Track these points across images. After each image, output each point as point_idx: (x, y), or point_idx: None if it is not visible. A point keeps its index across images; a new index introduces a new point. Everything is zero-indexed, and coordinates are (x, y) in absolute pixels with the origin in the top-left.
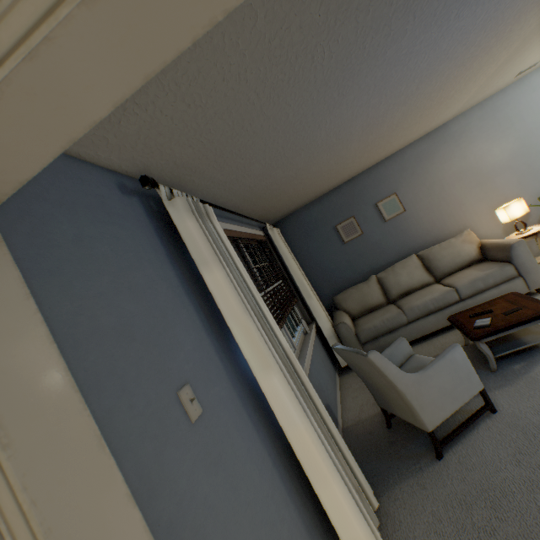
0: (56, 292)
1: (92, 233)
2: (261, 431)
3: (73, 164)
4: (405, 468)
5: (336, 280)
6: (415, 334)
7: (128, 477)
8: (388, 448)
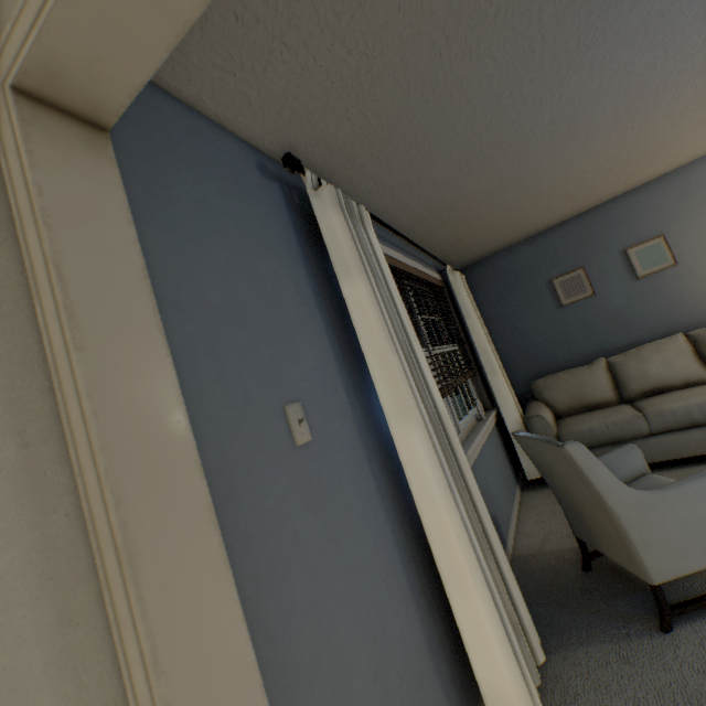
0: (166, 248)
1: (217, 203)
2: (387, 500)
3: (210, 128)
4: (600, 629)
5: (539, 359)
6: (660, 454)
7: (208, 464)
8: (578, 596)
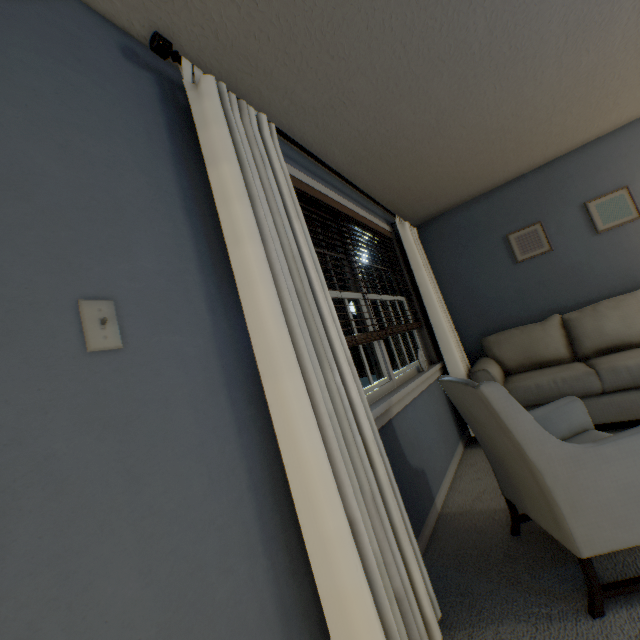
0: None
1: (26, 59)
2: (249, 435)
3: None
4: (518, 605)
5: (492, 316)
6: (613, 414)
7: None
8: (500, 563)
